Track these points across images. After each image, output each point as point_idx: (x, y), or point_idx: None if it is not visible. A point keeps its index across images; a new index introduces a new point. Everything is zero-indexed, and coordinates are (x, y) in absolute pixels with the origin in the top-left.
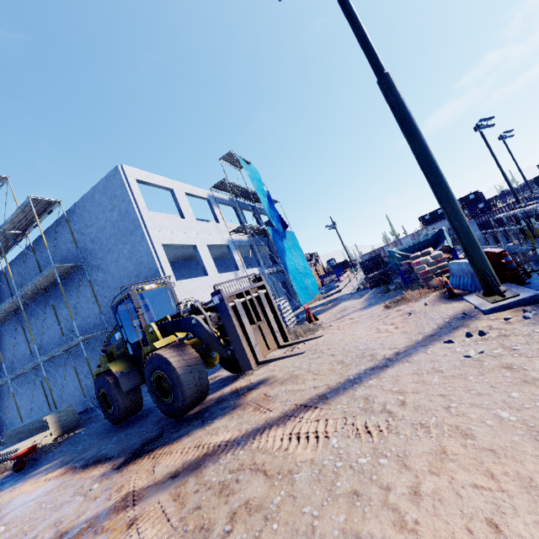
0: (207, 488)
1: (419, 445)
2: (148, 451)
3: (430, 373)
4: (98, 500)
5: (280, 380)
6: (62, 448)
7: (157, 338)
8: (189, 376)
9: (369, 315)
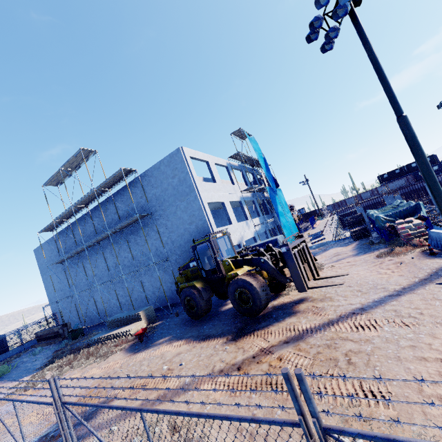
0: (317, 346)
1: (439, 330)
2: (248, 333)
3: (433, 300)
4: (239, 352)
5: (318, 299)
6: (160, 331)
7: (231, 269)
8: (263, 293)
9: (363, 261)
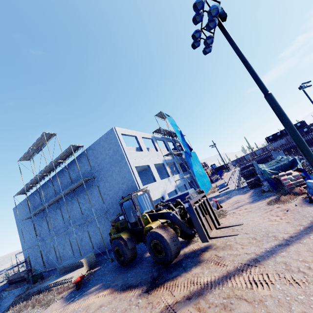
0: (215, 306)
1: None
2: (160, 284)
3: None
4: (148, 308)
5: (220, 247)
6: (96, 278)
7: (148, 222)
8: (173, 243)
9: (257, 207)
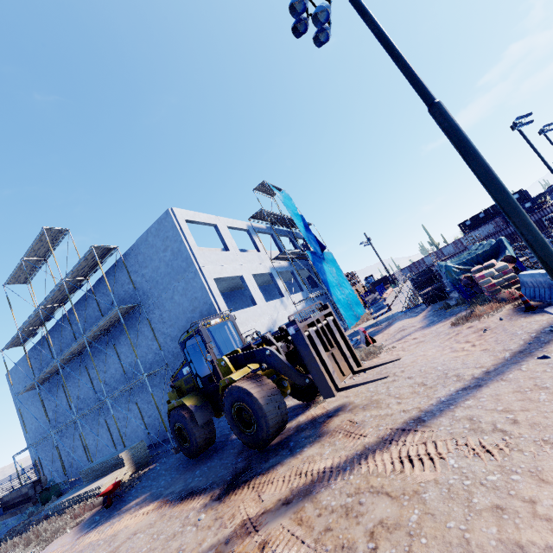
0: (330, 511)
1: (550, 460)
2: (244, 482)
3: (534, 390)
4: (213, 529)
5: (359, 406)
6: (143, 484)
7: (230, 371)
8: (271, 406)
9: (434, 334)
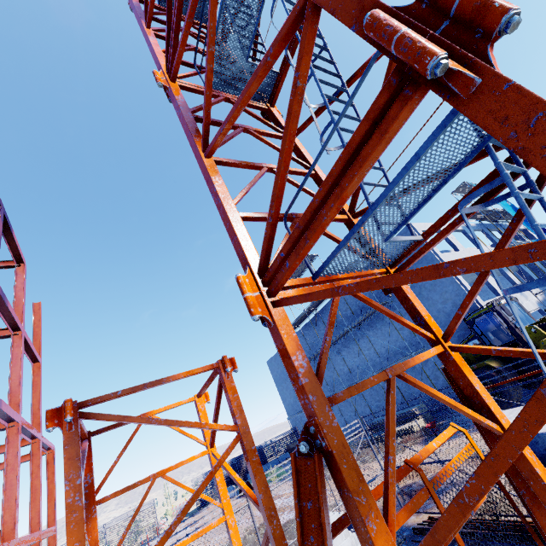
0: None
1: None
2: None
3: None
4: None
5: None
6: None
7: (542, 336)
8: None
9: None
